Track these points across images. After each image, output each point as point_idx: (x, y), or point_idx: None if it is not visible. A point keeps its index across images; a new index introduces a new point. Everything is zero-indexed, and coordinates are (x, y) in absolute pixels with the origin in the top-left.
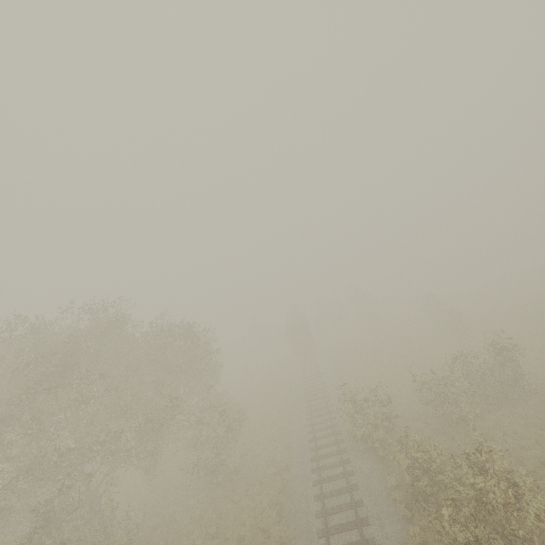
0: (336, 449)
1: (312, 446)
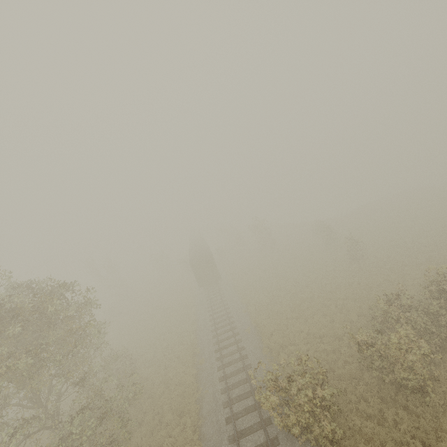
0: (264, 438)
1: (232, 432)
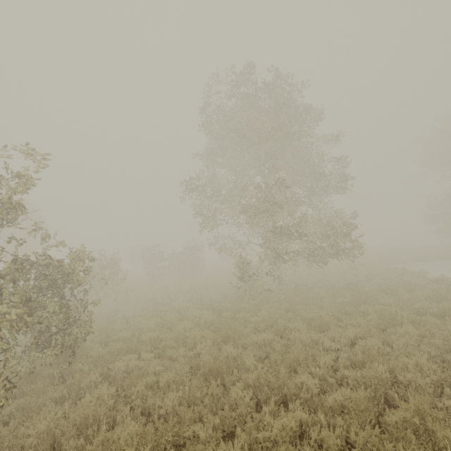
0: None
1: None
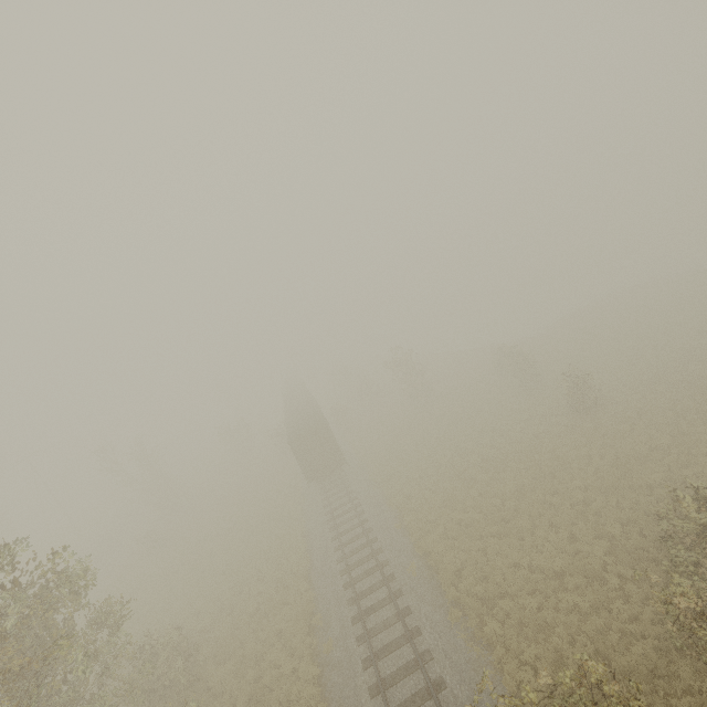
0: None
1: None
